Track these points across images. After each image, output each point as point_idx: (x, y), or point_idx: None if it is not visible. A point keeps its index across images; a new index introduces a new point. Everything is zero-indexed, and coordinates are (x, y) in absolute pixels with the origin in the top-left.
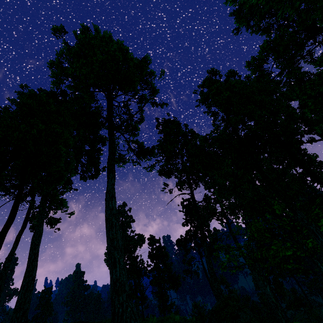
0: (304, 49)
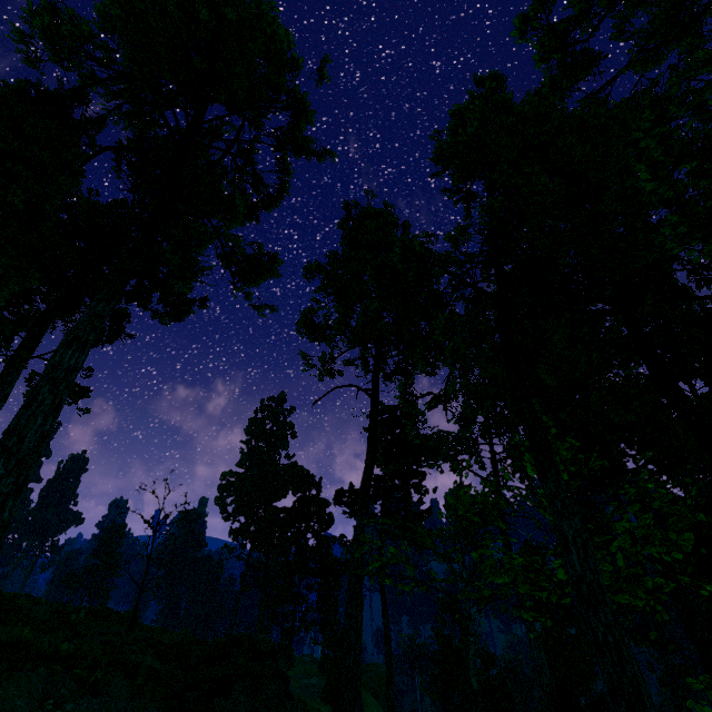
0: None
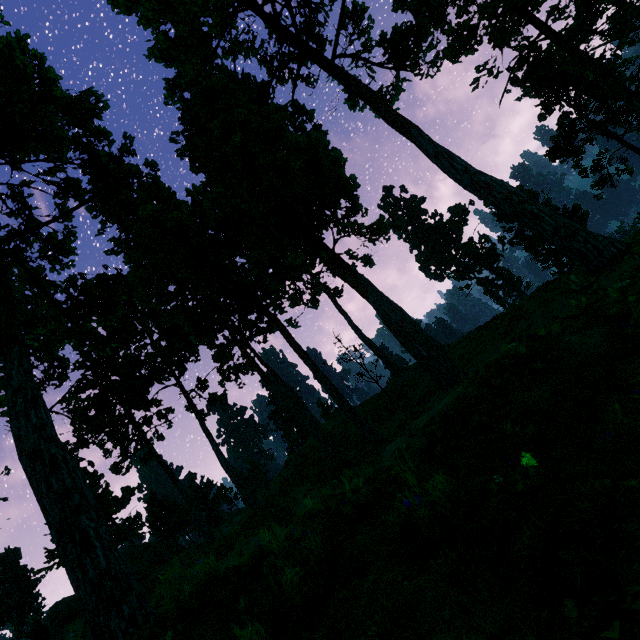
0: None
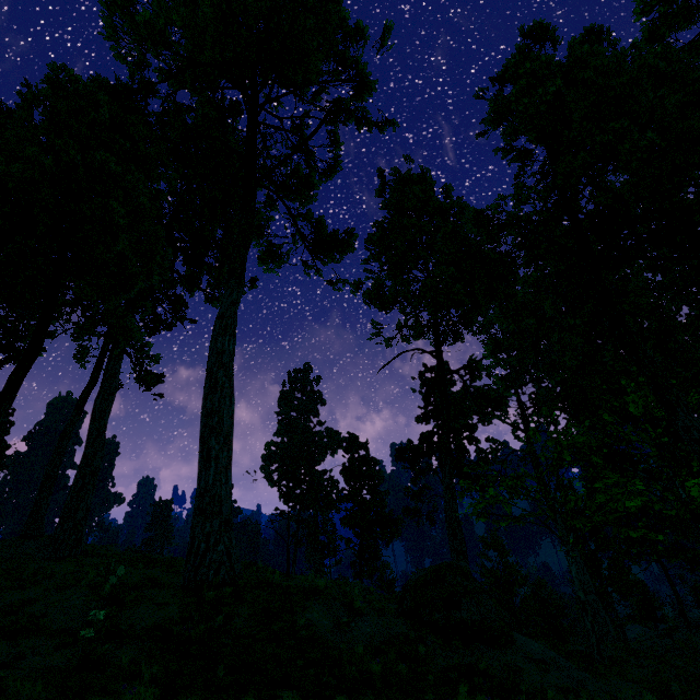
0: None
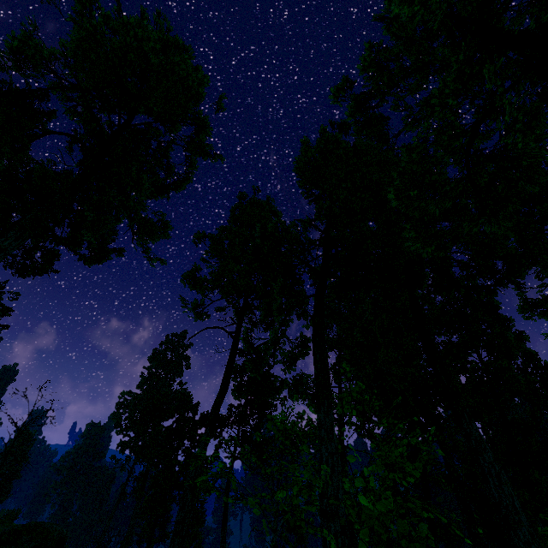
0: (473, 86)
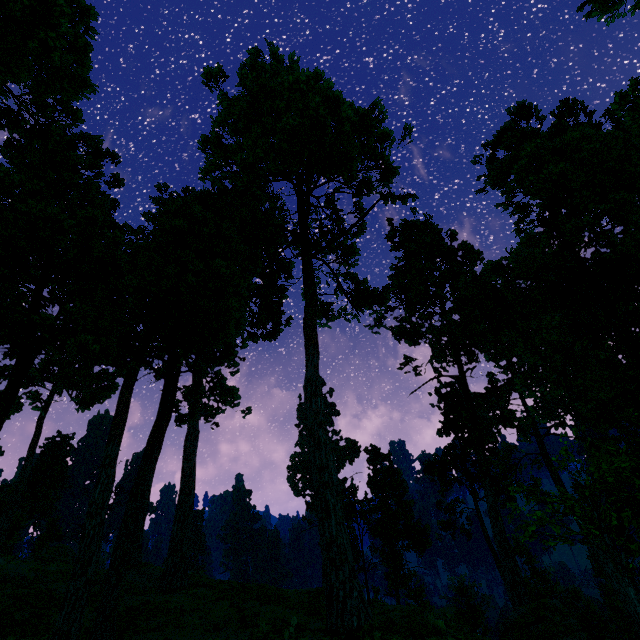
0: None
